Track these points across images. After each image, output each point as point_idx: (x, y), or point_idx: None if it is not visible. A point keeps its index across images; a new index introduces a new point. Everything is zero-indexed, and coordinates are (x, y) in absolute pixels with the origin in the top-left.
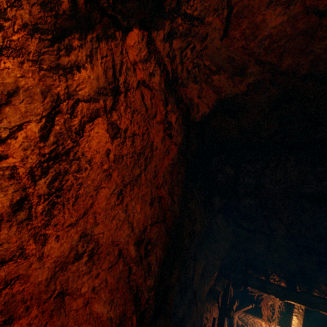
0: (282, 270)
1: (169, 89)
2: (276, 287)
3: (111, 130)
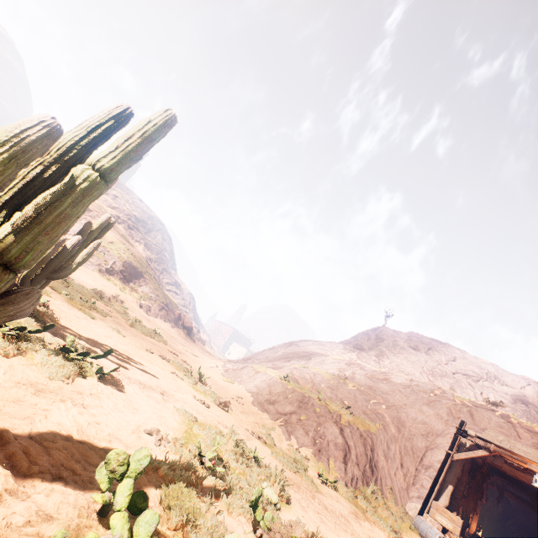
0: (532, 529)
1: None
2: (525, 536)
3: None
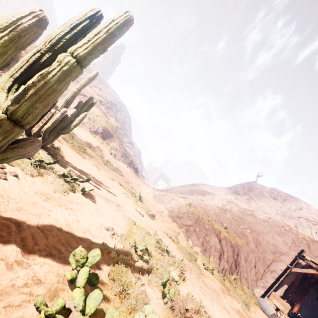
0: None
1: None
2: None
3: None
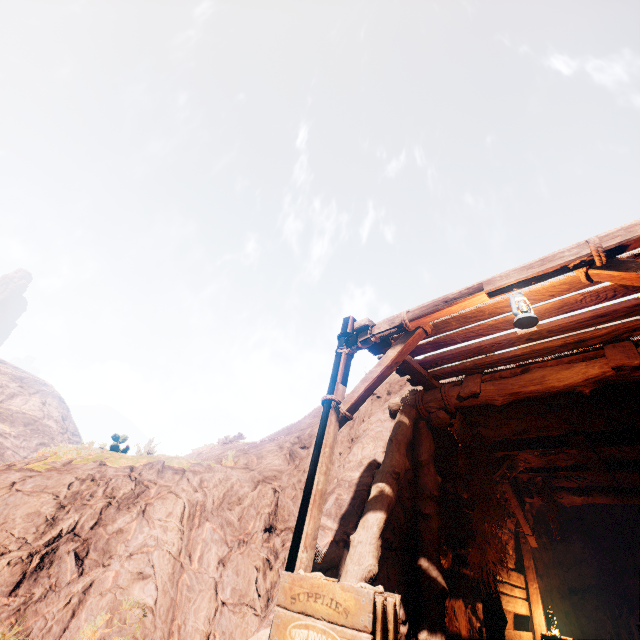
0: None
1: (534, 522)
2: None
3: (540, 578)
